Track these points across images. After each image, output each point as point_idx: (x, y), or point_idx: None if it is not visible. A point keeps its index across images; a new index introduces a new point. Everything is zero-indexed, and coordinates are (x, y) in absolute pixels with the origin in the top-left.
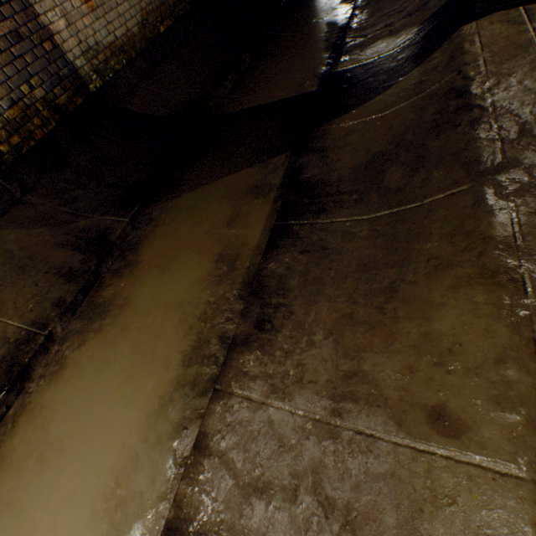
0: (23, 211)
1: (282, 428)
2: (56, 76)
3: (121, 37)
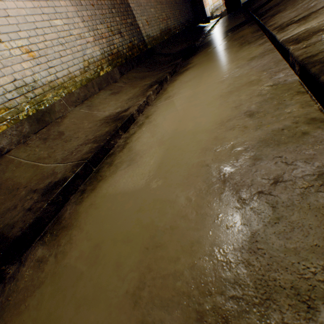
0: (135, 70)
1: (308, 1)
2: (139, 39)
3: (155, 36)
